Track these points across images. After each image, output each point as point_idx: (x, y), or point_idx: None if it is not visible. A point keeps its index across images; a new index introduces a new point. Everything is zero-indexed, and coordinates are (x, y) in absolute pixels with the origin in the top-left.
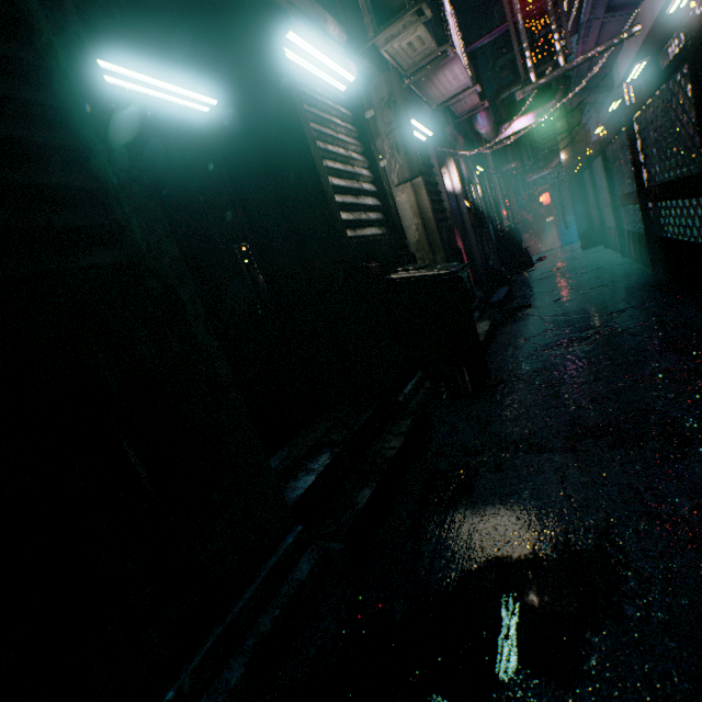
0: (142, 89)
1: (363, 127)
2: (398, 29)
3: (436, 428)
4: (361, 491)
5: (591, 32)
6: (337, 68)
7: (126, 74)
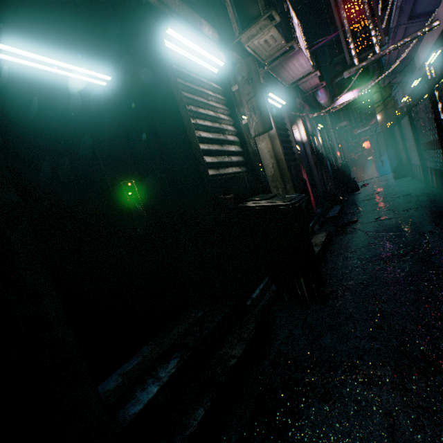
0: (44, 67)
1: (230, 97)
2: (256, 30)
3: (275, 332)
4: (196, 409)
5: (398, 34)
6: (209, 56)
7: (26, 55)
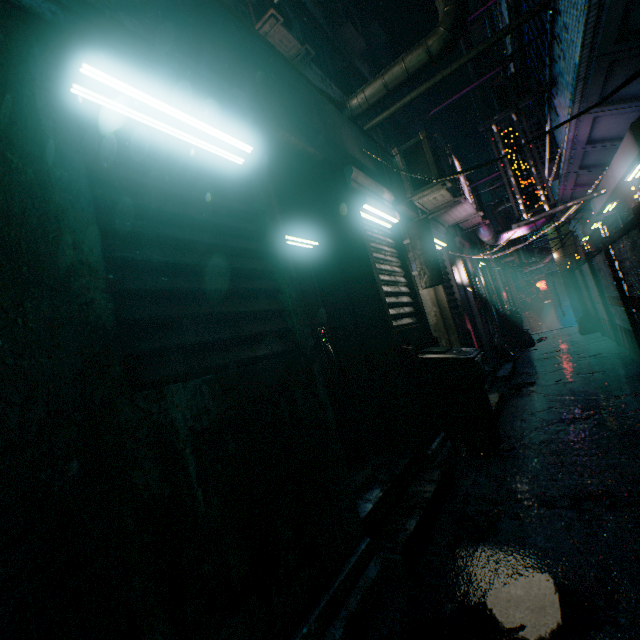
0: None
1: (401, 250)
2: (428, 192)
3: (459, 480)
4: (408, 521)
5: (569, 179)
6: (388, 217)
7: None
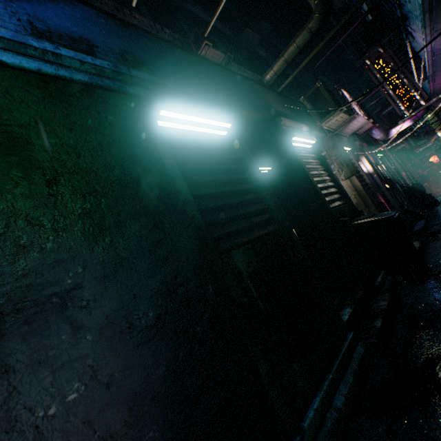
0: None
1: (322, 159)
2: (331, 117)
3: (404, 298)
4: (374, 322)
5: (436, 76)
6: (308, 141)
7: None
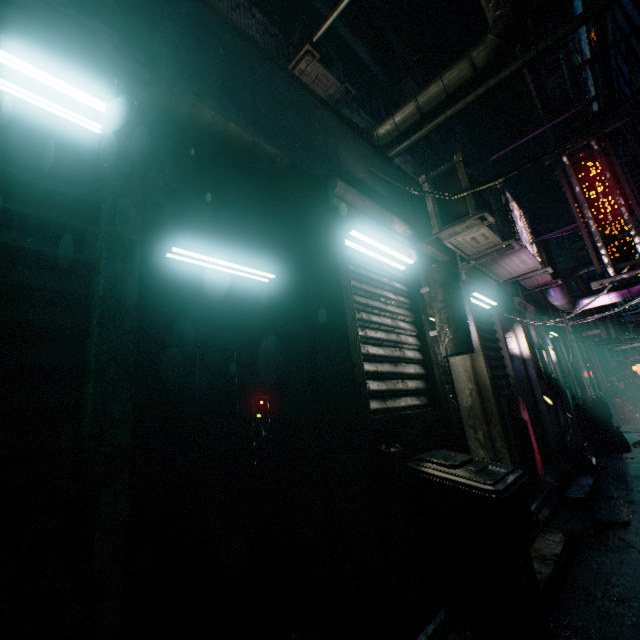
0: (211, 266)
1: (416, 300)
2: (461, 228)
3: None
4: None
5: None
6: (396, 254)
7: (198, 256)
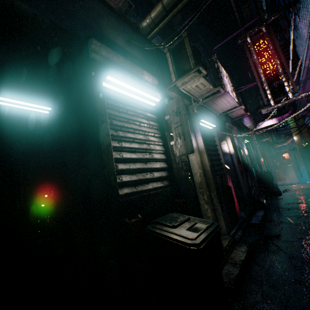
0: None
1: (162, 123)
2: (188, 79)
3: None
4: None
5: (307, 84)
6: (146, 95)
7: None
